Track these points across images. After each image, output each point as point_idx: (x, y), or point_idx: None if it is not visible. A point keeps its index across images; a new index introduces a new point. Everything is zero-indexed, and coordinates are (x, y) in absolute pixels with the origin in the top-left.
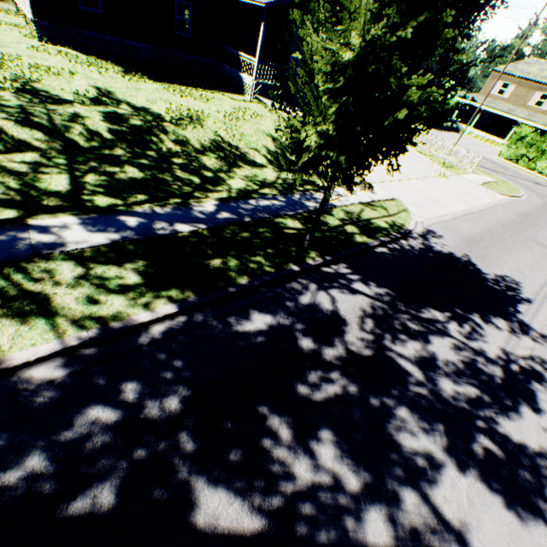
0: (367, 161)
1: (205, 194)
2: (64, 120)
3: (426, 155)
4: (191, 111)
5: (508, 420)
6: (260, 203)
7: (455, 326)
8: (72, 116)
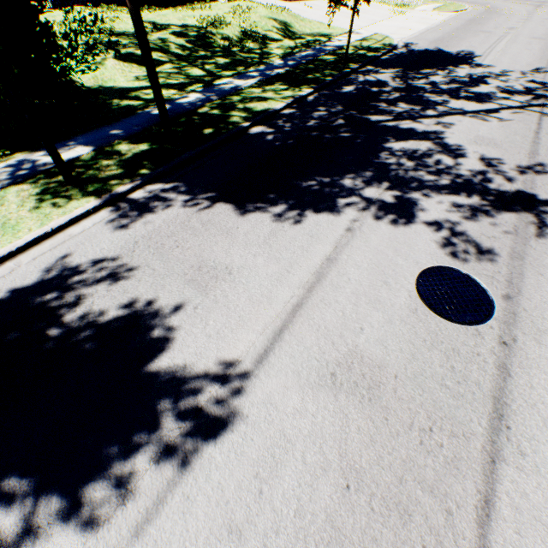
0: None
1: (268, 60)
2: (160, 44)
3: (381, 3)
4: (211, 18)
5: (473, 89)
6: (302, 55)
7: (440, 72)
8: (160, 41)
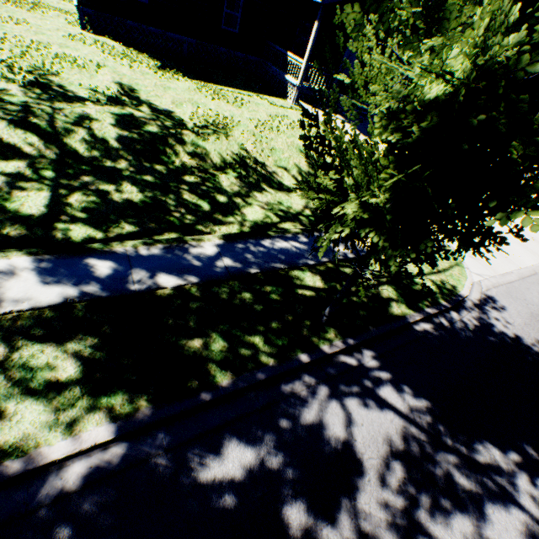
0: (433, 253)
1: (211, 227)
2: (68, 122)
3: None
4: (219, 117)
5: None
6: (275, 245)
7: (526, 482)
8: (79, 117)
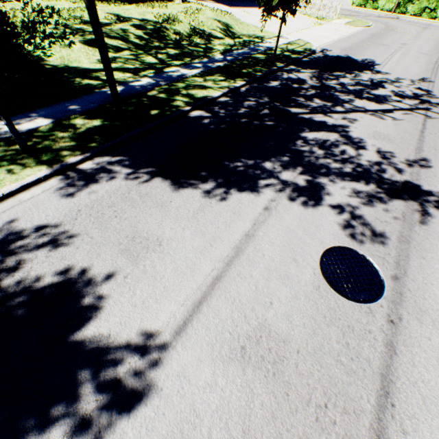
0: None
1: (211, 54)
2: (122, 33)
3: (305, 15)
4: (166, 15)
5: (374, 91)
6: (239, 52)
7: (348, 75)
8: (121, 31)
